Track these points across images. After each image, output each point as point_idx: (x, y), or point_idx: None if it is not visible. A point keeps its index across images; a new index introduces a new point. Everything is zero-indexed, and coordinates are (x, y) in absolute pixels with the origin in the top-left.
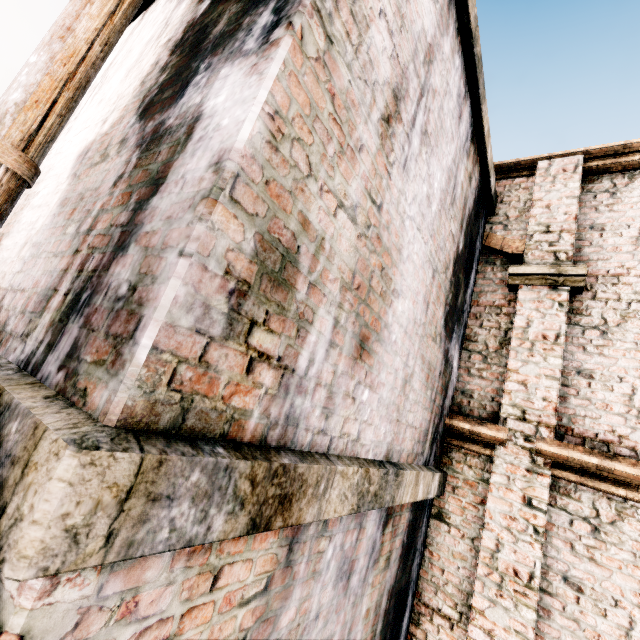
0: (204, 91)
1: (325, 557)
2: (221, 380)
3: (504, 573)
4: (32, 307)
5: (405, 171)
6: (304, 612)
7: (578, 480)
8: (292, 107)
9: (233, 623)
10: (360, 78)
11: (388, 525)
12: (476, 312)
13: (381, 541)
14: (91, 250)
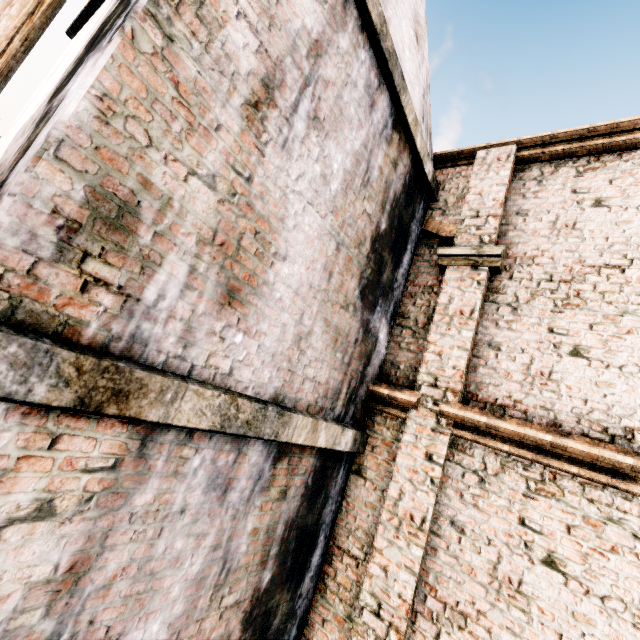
0: (75, 79)
1: (191, 464)
2: (52, 292)
3: (402, 518)
4: None
5: (285, 151)
6: (165, 502)
7: (473, 438)
8: (124, 91)
9: (76, 482)
10: (213, 69)
11: (282, 461)
12: (412, 291)
13: (272, 473)
14: None
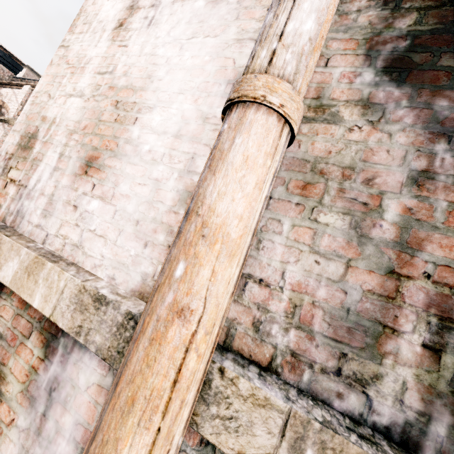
0: None
1: None
2: None
3: None
4: (328, 330)
5: None
6: None
7: None
8: None
9: None
10: None
11: None
12: None
13: None
14: (449, 290)
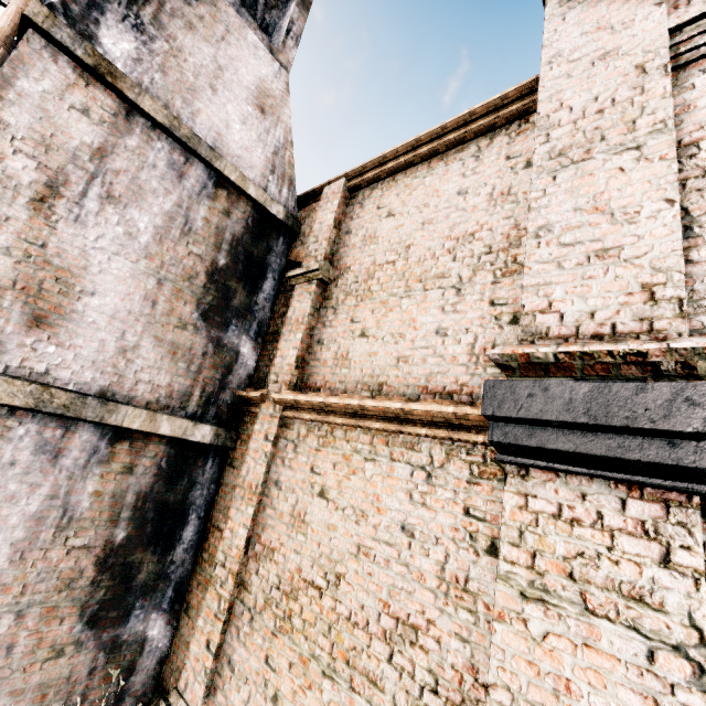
0: None
1: (16, 432)
2: None
3: (246, 489)
4: None
5: (79, 223)
6: None
7: (293, 415)
8: None
9: None
10: None
11: (122, 443)
12: (282, 312)
13: (110, 451)
14: None
